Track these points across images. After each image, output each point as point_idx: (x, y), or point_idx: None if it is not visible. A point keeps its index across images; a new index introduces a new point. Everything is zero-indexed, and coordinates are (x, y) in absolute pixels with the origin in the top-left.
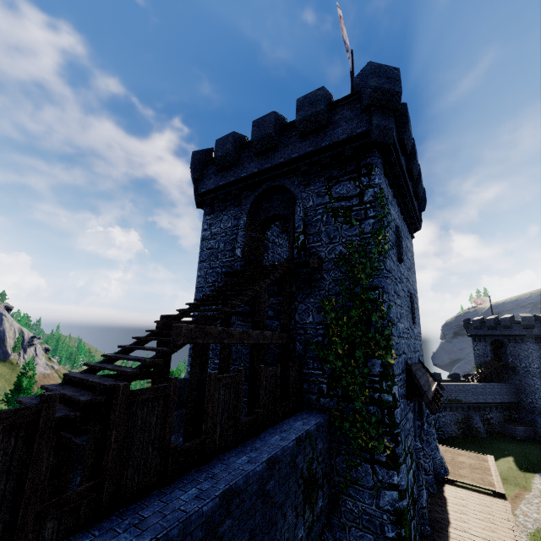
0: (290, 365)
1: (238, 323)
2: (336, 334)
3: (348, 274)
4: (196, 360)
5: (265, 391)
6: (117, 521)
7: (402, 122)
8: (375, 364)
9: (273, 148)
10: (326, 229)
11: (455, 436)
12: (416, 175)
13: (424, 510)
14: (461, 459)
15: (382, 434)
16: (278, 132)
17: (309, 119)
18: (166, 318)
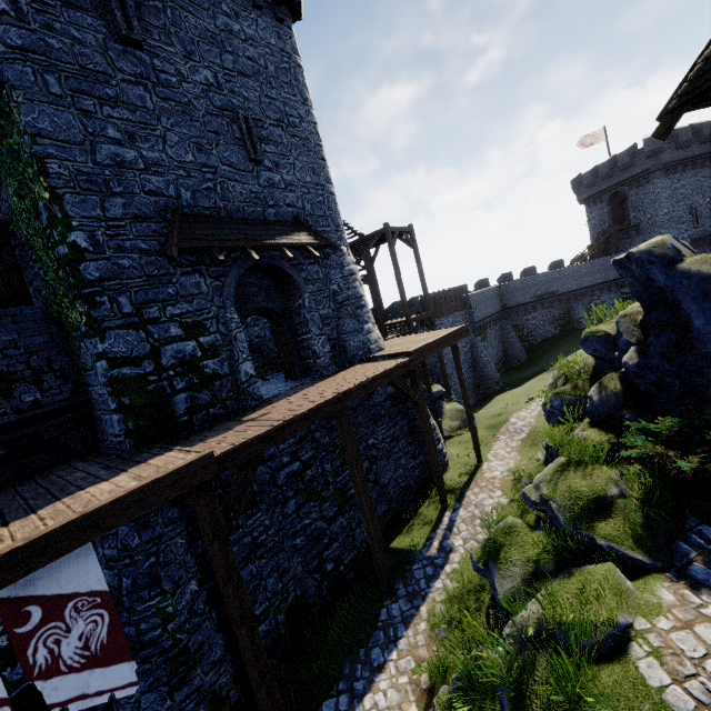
0: None
1: None
2: (11, 191)
3: None
4: None
5: None
6: None
7: None
8: (42, 211)
9: None
10: None
11: (550, 337)
12: None
13: (245, 385)
14: (418, 338)
15: (74, 299)
16: None
17: None
18: None
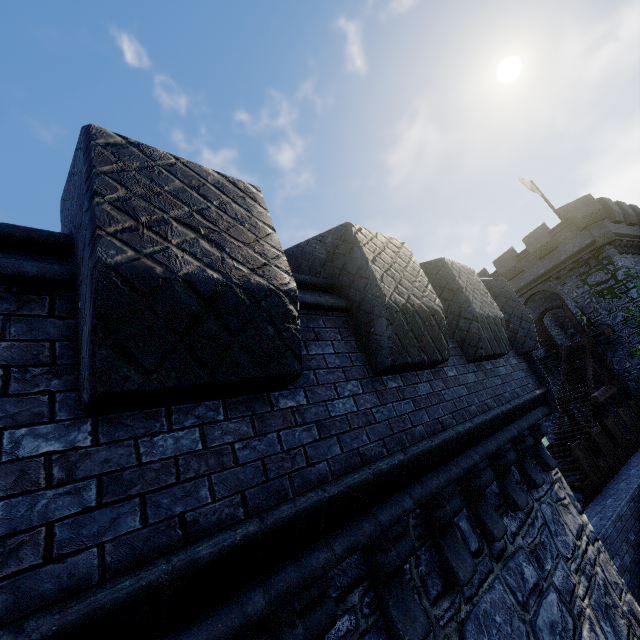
0: (638, 396)
1: (568, 387)
2: None
3: (639, 327)
4: (599, 409)
5: (638, 413)
6: (635, 457)
7: (607, 210)
8: None
9: (520, 272)
10: (600, 306)
11: None
12: (636, 220)
13: None
14: None
15: None
16: (517, 261)
17: (541, 249)
18: (560, 398)
